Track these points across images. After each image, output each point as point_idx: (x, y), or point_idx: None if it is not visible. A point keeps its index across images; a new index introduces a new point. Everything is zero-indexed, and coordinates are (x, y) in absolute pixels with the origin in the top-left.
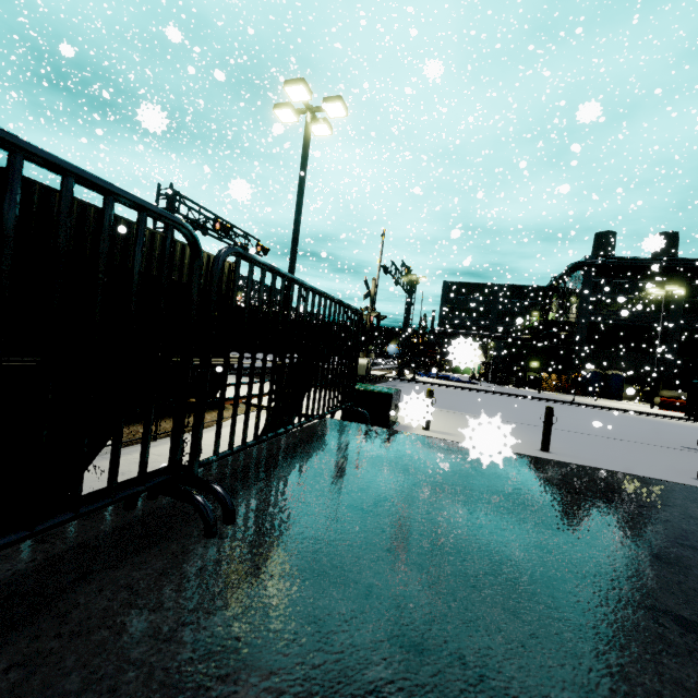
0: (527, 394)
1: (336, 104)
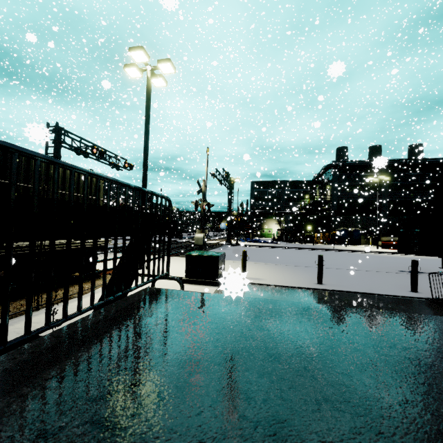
0: (306, 246)
1: (167, 64)
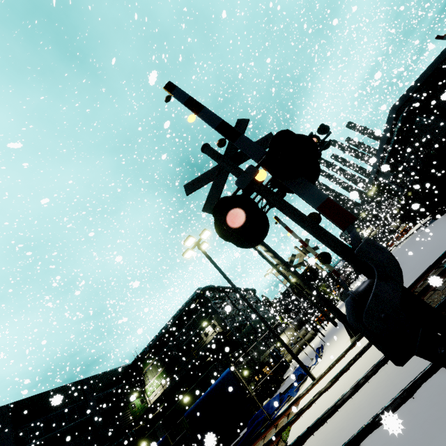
0: None
1: None
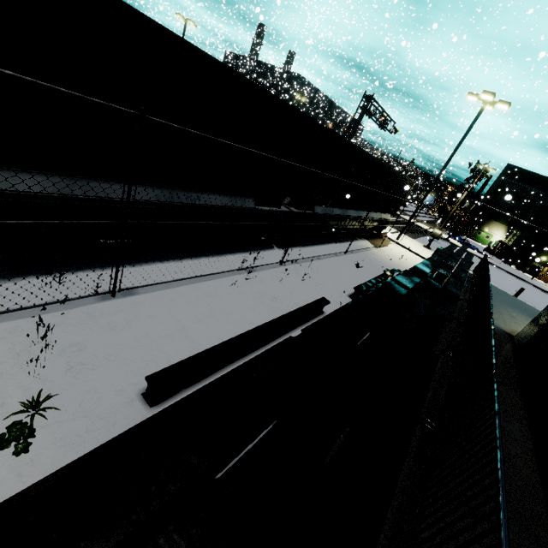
0: (521, 277)
1: (505, 106)
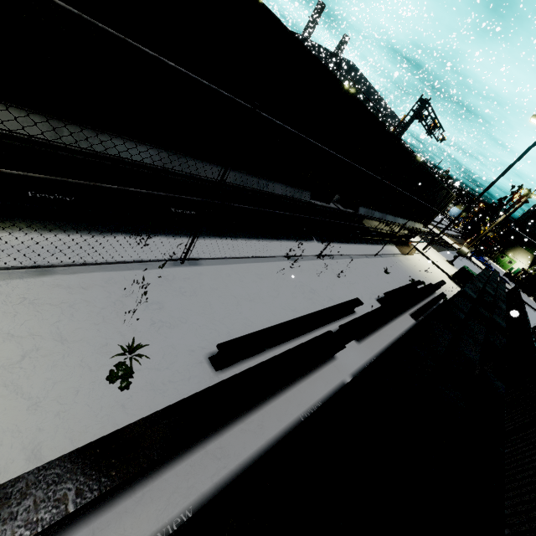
0: None
1: None
